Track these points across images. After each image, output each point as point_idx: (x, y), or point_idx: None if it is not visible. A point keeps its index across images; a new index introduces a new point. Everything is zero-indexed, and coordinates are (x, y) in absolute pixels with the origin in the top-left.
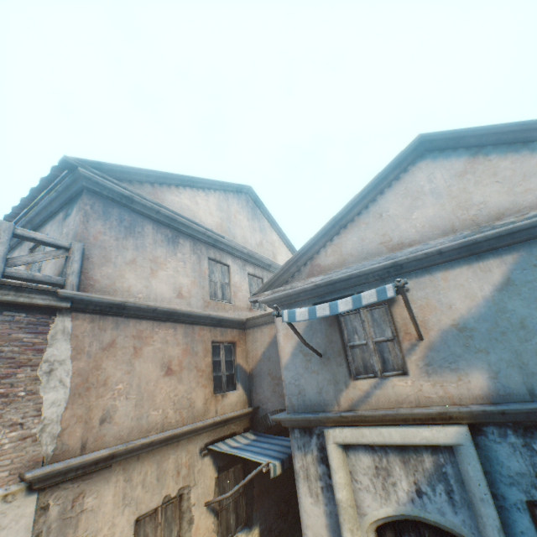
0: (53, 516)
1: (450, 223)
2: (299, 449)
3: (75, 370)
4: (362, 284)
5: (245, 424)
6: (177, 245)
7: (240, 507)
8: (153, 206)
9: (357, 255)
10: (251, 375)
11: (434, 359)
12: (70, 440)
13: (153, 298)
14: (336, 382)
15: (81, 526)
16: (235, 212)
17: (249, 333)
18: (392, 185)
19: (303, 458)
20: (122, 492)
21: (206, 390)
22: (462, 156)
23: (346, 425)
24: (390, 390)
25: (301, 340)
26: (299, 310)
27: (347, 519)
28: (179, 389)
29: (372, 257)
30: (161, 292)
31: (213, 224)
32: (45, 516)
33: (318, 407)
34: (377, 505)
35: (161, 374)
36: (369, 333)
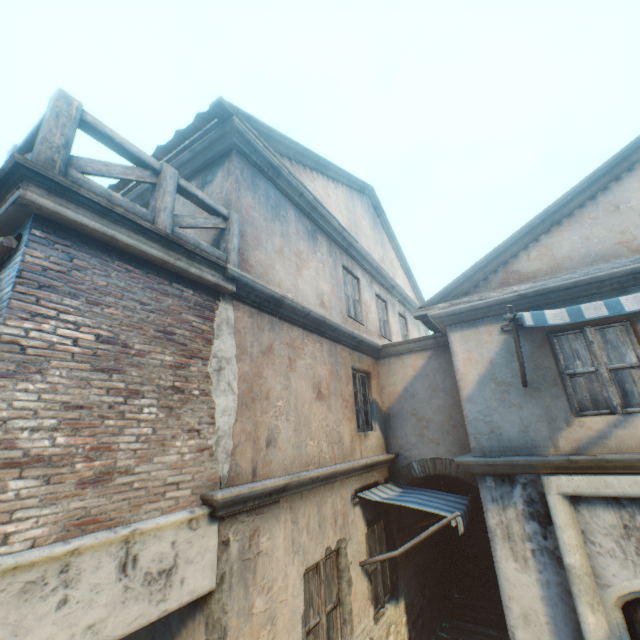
0: (233, 555)
1: None
2: (494, 501)
3: (241, 374)
4: (589, 294)
5: (384, 474)
6: (316, 242)
7: (385, 573)
8: (298, 186)
9: (580, 259)
10: (386, 415)
11: None
12: (242, 462)
13: (300, 301)
14: (550, 418)
15: (258, 572)
16: (359, 216)
17: (383, 364)
18: (634, 169)
19: (500, 513)
20: (291, 536)
21: (351, 425)
22: None
23: (571, 473)
24: None
25: (520, 358)
26: (551, 312)
27: (584, 591)
28: (329, 419)
29: (603, 260)
30: (306, 295)
31: (343, 225)
32: (226, 553)
33: (522, 449)
34: (629, 575)
35: (313, 397)
36: (600, 358)
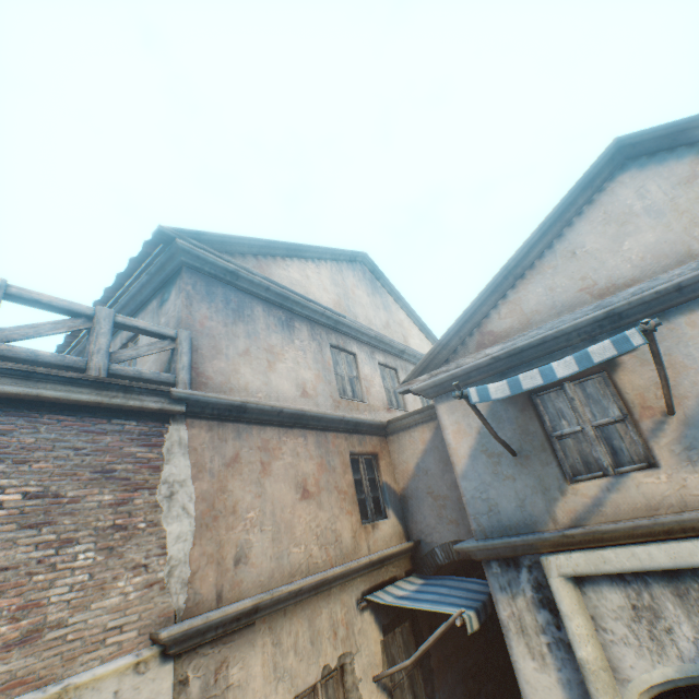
0: (194, 694)
1: (684, 248)
2: (503, 590)
3: (198, 493)
4: (561, 348)
5: (405, 566)
6: (293, 330)
7: (416, 684)
8: (262, 282)
9: (547, 311)
10: (403, 497)
11: (697, 439)
12: (203, 588)
13: (275, 398)
14: (544, 488)
15: None
16: (352, 286)
17: (393, 440)
18: (583, 212)
19: (510, 603)
20: (272, 661)
21: (352, 519)
22: (685, 156)
23: (572, 549)
24: (634, 492)
25: (491, 431)
26: (494, 385)
27: (602, 689)
28: (321, 518)
29: (569, 310)
30: (283, 390)
31: (329, 302)
32: (185, 694)
33: (522, 527)
34: (647, 665)
35: (297, 498)
36: (584, 415)
